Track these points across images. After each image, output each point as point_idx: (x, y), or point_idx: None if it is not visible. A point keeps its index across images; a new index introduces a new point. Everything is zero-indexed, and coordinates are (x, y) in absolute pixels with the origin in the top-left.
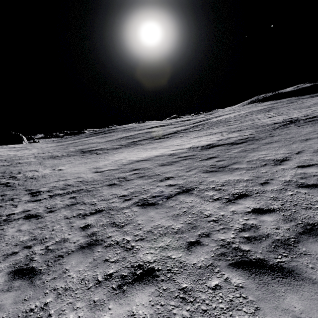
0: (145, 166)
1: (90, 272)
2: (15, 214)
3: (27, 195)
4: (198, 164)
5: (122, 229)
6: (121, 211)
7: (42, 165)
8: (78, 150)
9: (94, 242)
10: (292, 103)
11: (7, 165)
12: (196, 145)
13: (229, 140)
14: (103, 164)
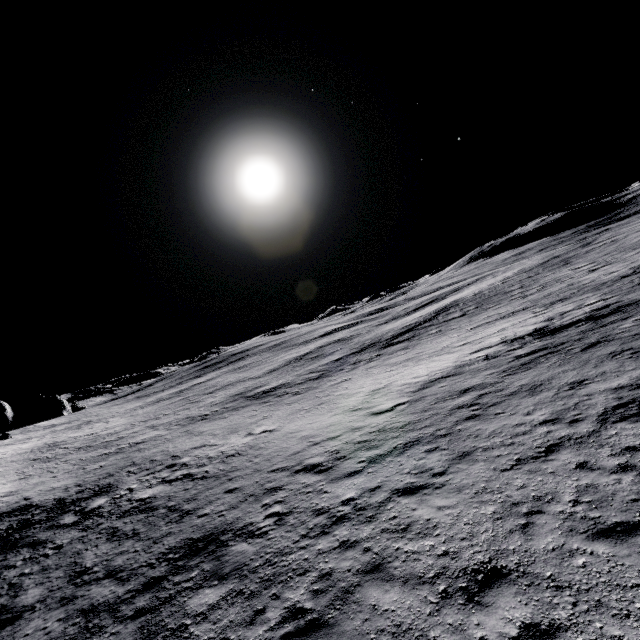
0: (473, 382)
1: None
2: (362, 498)
3: (298, 475)
4: (593, 355)
5: None
6: (604, 435)
7: (205, 435)
8: (234, 397)
9: None
10: (592, 245)
11: (115, 453)
12: (510, 336)
13: (574, 316)
14: (354, 402)
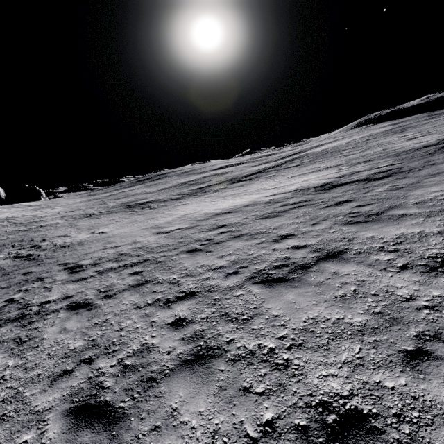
0: (235, 220)
1: (223, 416)
2: (51, 303)
3: (62, 271)
4: (327, 213)
5: (249, 327)
6: (230, 294)
7: (75, 228)
8: (122, 204)
9: (205, 352)
10: (435, 118)
11: (24, 230)
12: (304, 186)
13: (358, 176)
14: (165, 221)
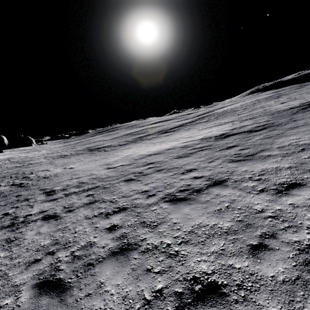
0: (159, 159)
1: (132, 287)
2: (32, 215)
3: (42, 194)
4: (220, 154)
5: (157, 230)
6: (148, 209)
7: (53, 165)
8: (86, 148)
9: (126, 247)
10: (301, 88)
11: (19, 166)
12: (208, 136)
13: (245, 128)
14: (113, 160)
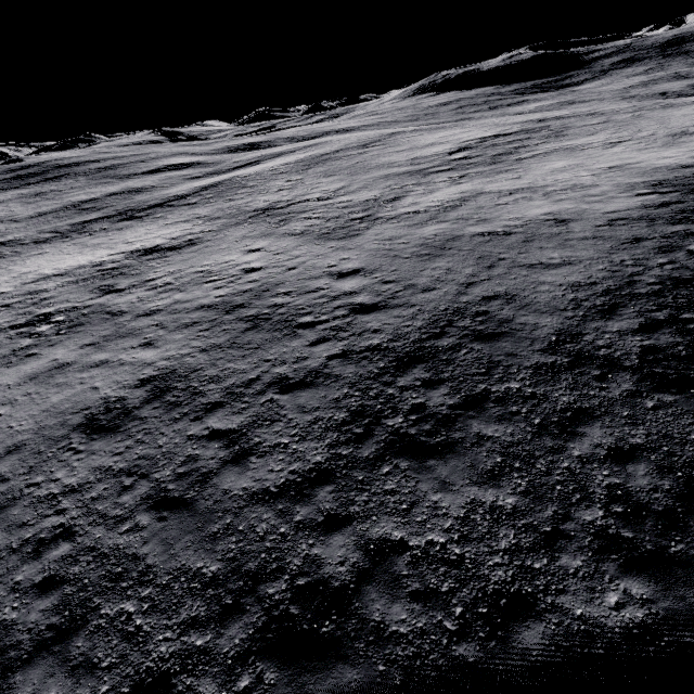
0: (47, 286)
1: None
2: None
3: None
4: (98, 285)
5: None
6: None
7: None
8: None
9: None
10: (360, 149)
11: None
12: (145, 246)
13: (180, 241)
14: None
